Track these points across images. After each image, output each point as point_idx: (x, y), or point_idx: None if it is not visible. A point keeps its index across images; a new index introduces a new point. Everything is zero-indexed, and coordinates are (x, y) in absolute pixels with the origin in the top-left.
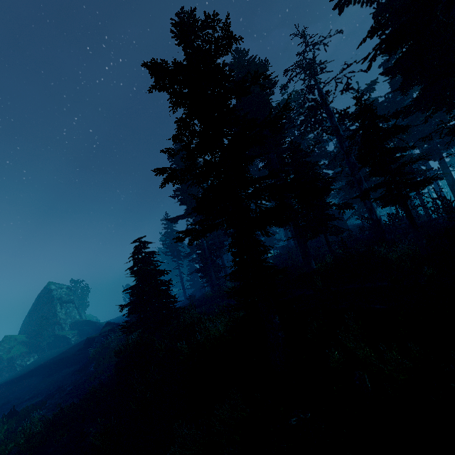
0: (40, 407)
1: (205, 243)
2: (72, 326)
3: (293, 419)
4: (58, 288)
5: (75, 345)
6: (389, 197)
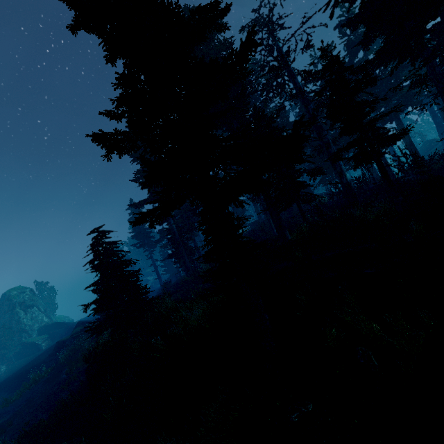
0: (4, 429)
1: (174, 227)
2: (41, 331)
3: (294, 416)
4: (19, 293)
5: (45, 351)
6: (362, 155)
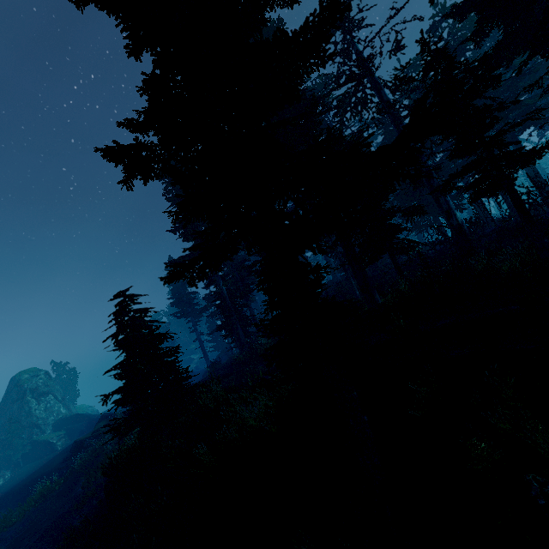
0: None
1: (224, 289)
2: (56, 426)
3: None
4: (32, 377)
5: (59, 454)
6: (485, 182)
